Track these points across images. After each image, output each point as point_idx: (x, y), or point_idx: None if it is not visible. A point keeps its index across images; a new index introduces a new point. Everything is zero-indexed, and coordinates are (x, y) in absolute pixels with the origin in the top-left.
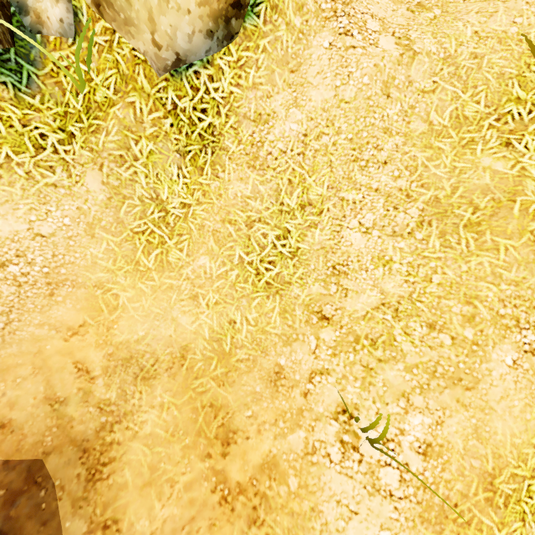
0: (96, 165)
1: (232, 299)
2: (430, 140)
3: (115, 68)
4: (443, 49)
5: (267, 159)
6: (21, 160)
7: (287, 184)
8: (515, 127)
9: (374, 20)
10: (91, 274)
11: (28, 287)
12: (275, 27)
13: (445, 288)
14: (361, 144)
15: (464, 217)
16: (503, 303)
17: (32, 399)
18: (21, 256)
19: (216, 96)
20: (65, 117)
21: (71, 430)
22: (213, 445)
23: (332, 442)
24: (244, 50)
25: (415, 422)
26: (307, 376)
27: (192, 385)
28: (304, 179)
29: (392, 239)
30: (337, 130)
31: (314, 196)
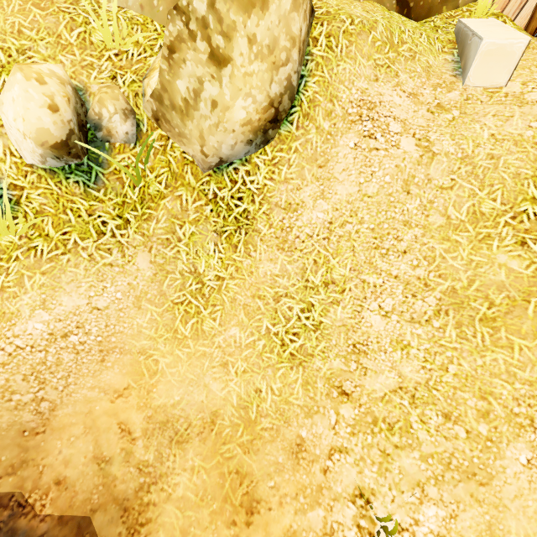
0: (146, 247)
1: (259, 368)
2: (448, 233)
3: (167, 167)
4: (461, 150)
5: (295, 242)
6: (85, 244)
7: (313, 264)
8: (530, 227)
9: (396, 122)
10: (136, 342)
11: (84, 354)
12: (306, 131)
13: (460, 380)
14: (382, 234)
15: (480, 311)
16: (517, 402)
17: (83, 458)
18: (80, 327)
19: (251, 187)
20: (123, 206)
21: (114, 488)
22: (238, 512)
23: (349, 526)
24: (278, 151)
25: (429, 513)
26: (326, 452)
27: (220, 450)
28: (328, 260)
29: (410, 325)
30: (360, 220)
31: (337, 276)
